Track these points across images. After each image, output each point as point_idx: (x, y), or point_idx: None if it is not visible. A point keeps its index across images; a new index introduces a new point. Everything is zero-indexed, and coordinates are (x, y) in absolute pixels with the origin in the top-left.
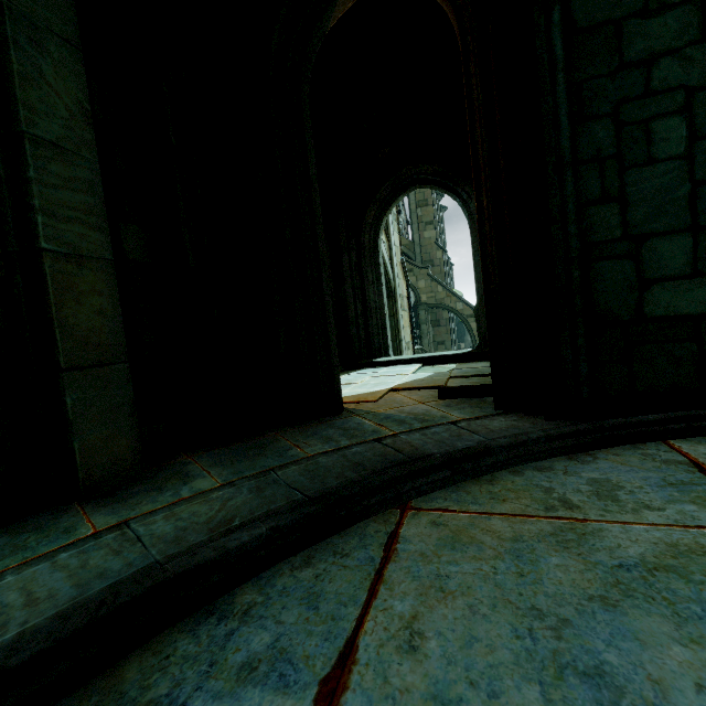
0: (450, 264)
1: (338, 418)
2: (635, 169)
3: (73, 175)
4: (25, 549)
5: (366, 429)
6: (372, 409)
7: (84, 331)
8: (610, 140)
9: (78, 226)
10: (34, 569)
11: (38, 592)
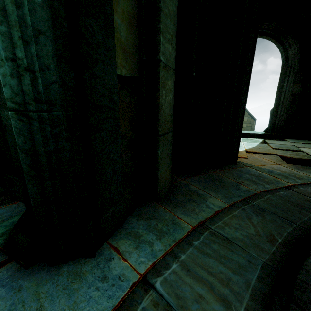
0: None
1: (239, 167)
2: None
3: (171, 8)
4: (166, 233)
5: (269, 178)
6: (252, 164)
7: (165, 113)
8: None
9: (169, 46)
10: (190, 252)
11: (216, 273)
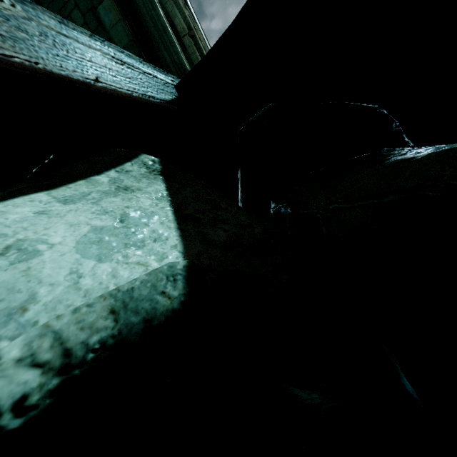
0: None
1: None
2: None
3: None
4: None
5: None
6: None
7: None
8: None
9: None
10: None
11: None
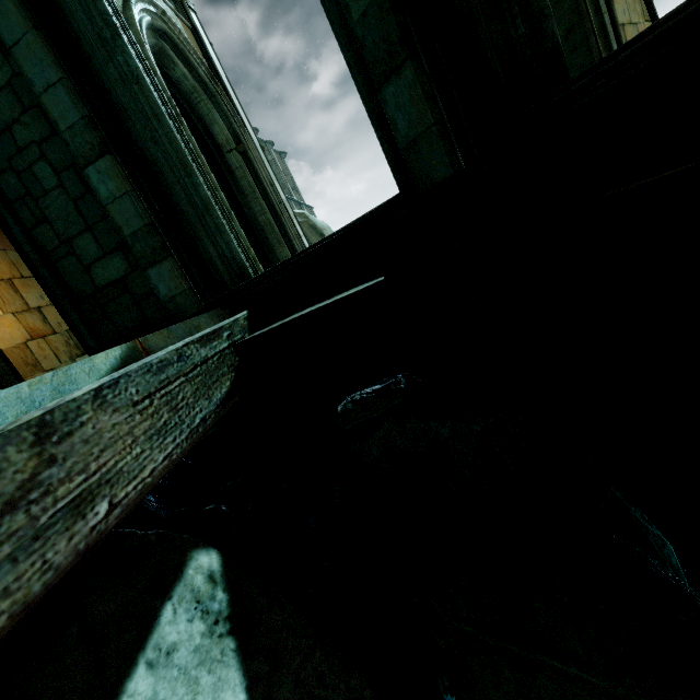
0: (309, 207)
1: None
2: (42, 199)
3: None
4: None
5: None
6: None
7: None
8: (19, 184)
9: None
10: None
11: None
